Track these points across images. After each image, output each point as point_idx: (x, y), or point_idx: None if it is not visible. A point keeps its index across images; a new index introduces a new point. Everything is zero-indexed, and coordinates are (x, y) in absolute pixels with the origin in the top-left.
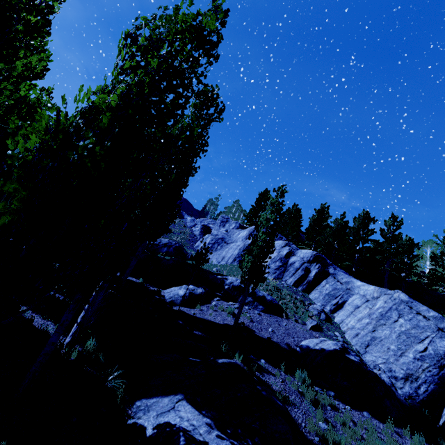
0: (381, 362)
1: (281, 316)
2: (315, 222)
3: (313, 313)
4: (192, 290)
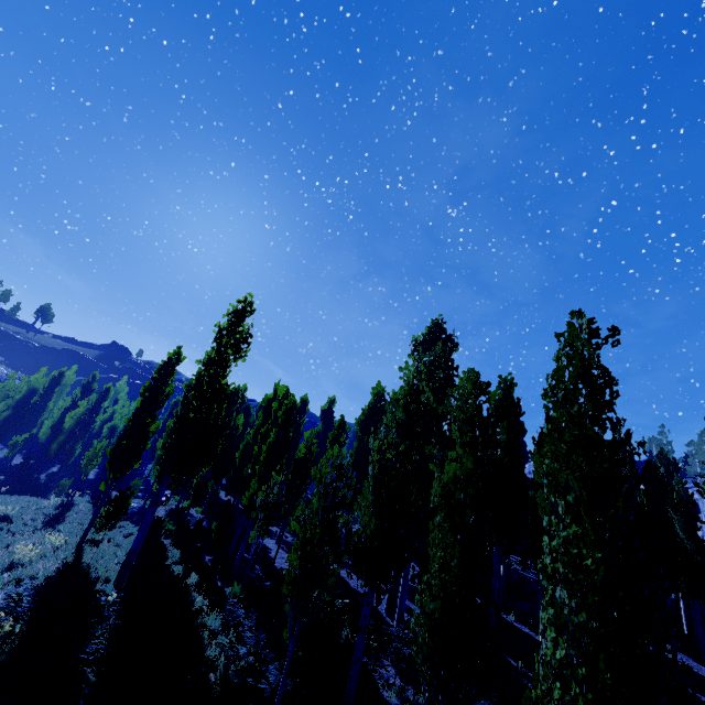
0: None
1: None
2: None
3: None
4: None
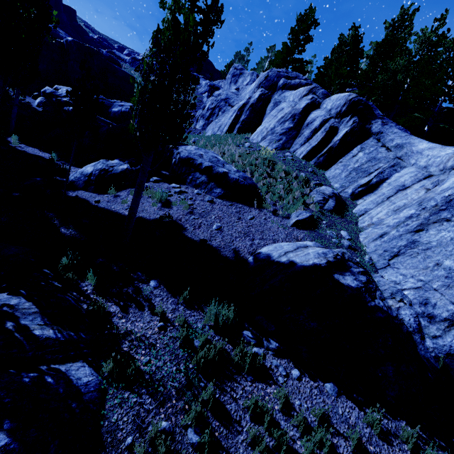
0: (411, 287)
1: (252, 205)
2: (379, 48)
3: (314, 200)
4: (111, 166)
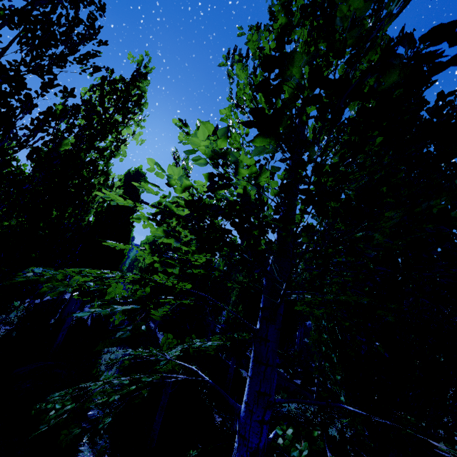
0: None
1: None
2: None
3: None
4: None
